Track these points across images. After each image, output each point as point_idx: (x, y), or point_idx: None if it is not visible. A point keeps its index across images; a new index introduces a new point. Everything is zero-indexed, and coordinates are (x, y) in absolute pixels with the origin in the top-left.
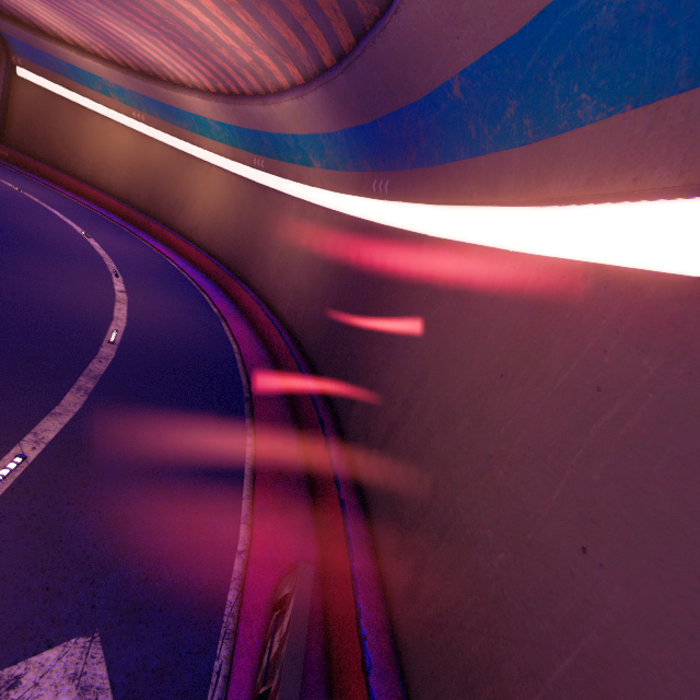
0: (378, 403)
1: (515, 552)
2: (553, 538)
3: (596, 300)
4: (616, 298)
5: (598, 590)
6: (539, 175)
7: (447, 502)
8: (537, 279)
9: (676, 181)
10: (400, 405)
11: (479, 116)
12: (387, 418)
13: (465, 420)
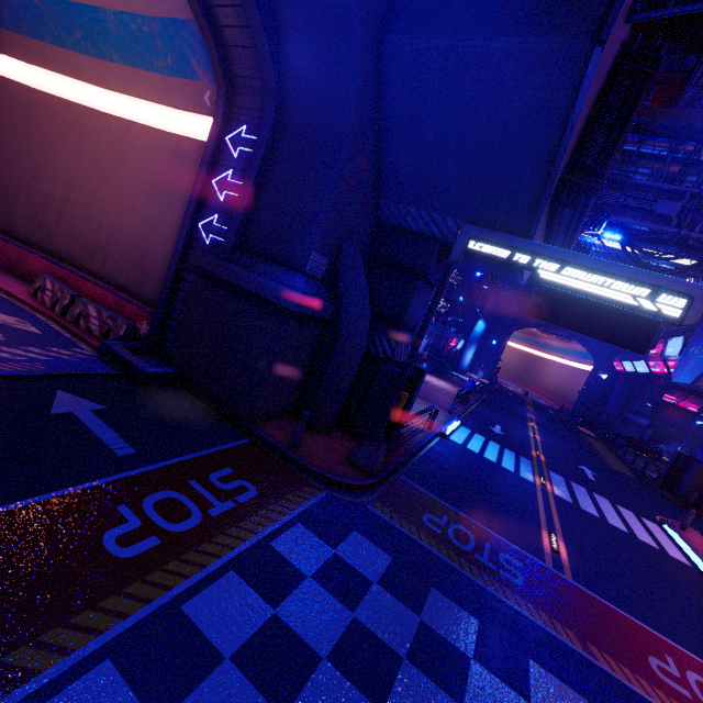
0: (41, 204)
1: (136, 219)
2: (145, 209)
3: (138, 135)
4: (143, 135)
5: (155, 211)
6: (104, 77)
7: (109, 223)
8: (117, 126)
9: (148, 98)
10: (62, 199)
11: (57, 24)
12: (54, 209)
13: (105, 190)
